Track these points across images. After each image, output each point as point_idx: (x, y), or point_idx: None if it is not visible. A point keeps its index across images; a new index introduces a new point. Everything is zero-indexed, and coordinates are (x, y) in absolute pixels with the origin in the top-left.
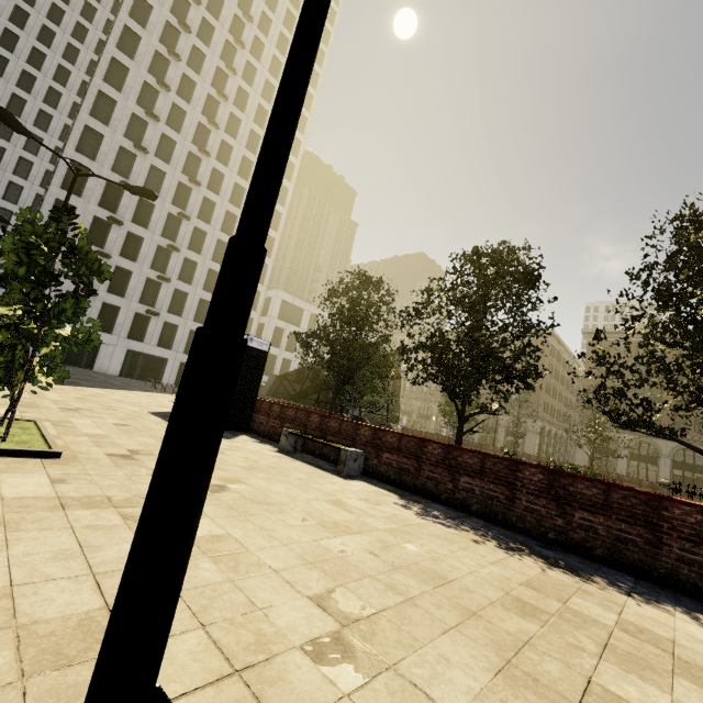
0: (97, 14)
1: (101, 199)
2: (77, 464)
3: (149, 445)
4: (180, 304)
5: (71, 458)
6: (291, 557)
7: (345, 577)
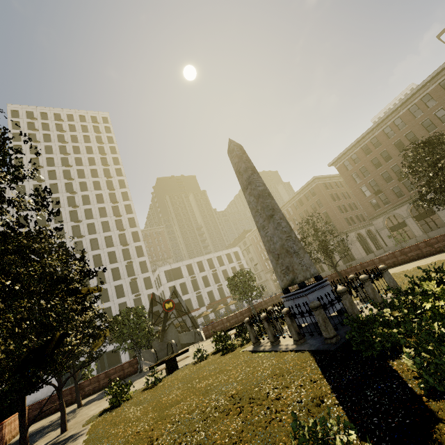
0: None
1: None
2: None
3: None
4: (110, 314)
5: None
6: None
7: None
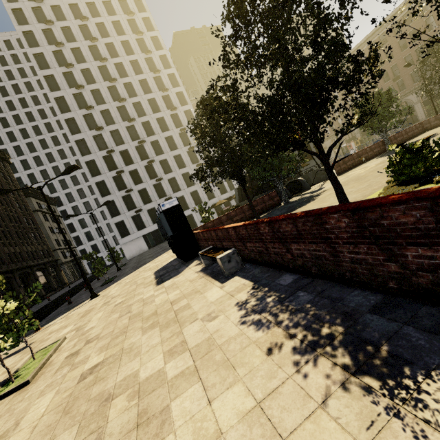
0: None
1: (108, 167)
2: (32, 385)
3: (109, 324)
4: (176, 185)
5: (37, 378)
6: None
7: None
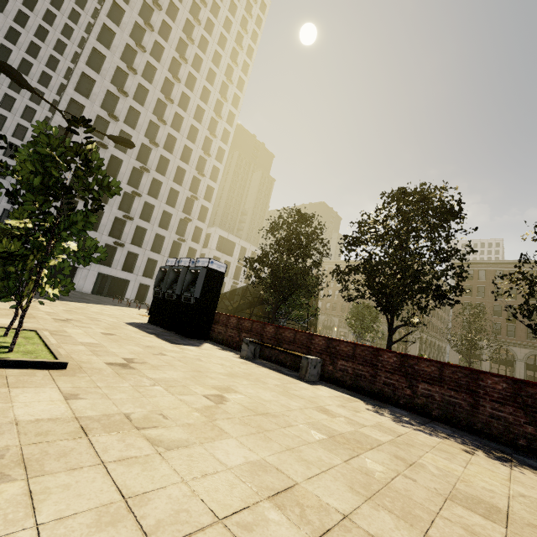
0: (81, 18)
1: None
2: (83, 374)
3: (139, 353)
4: (140, 238)
5: (76, 368)
6: (344, 491)
7: (416, 518)
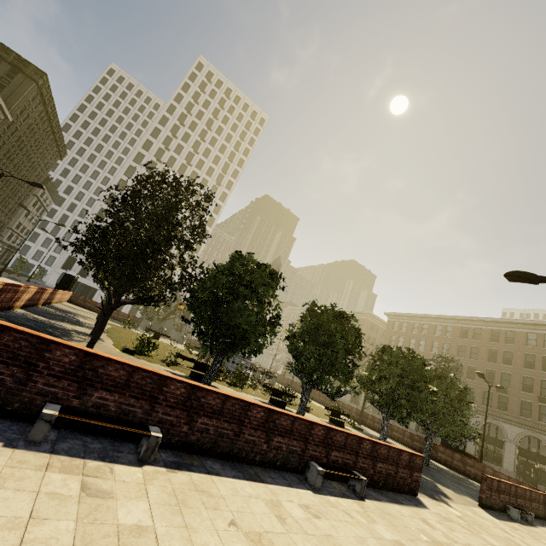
0: None
1: None
2: None
3: None
4: None
5: None
6: None
7: None
